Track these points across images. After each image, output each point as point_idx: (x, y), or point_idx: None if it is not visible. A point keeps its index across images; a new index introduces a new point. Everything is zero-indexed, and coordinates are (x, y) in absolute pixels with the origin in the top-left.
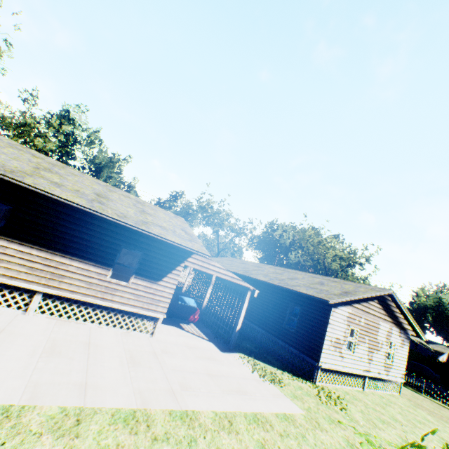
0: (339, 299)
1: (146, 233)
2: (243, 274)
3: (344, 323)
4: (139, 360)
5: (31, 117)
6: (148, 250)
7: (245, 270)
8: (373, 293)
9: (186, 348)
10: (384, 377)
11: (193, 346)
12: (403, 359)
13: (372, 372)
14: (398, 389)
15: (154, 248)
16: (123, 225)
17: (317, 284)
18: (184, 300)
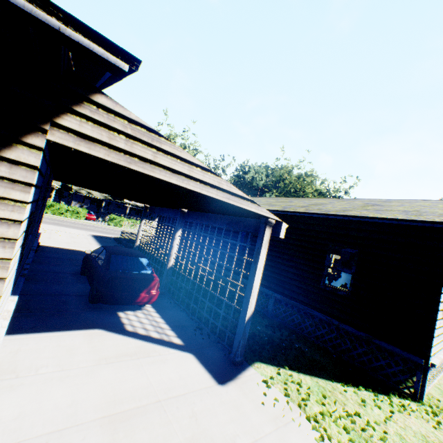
0: None
1: None
2: None
3: None
4: None
5: None
6: None
7: None
8: None
9: (103, 437)
10: None
11: (135, 407)
12: None
13: None
14: None
15: None
16: None
17: (373, 206)
18: (124, 264)
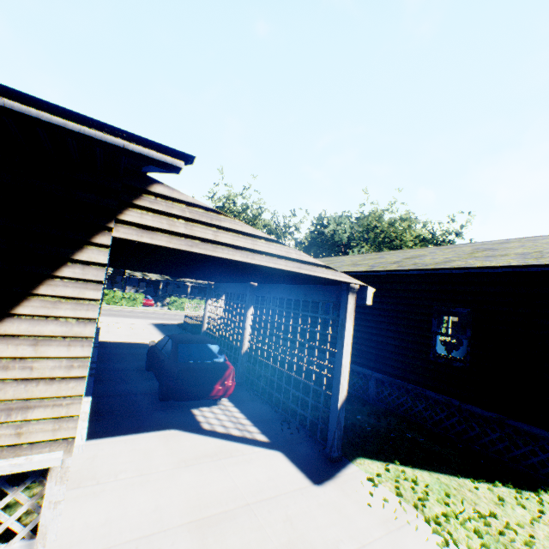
0: None
1: None
2: None
3: None
4: None
5: None
6: None
7: None
8: None
9: (192, 542)
10: None
11: (222, 511)
12: None
13: None
14: None
15: None
16: None
17: (484, 251)
18: (193, 353)
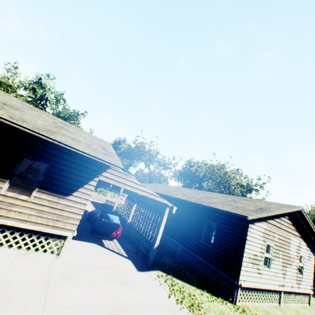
0: (257, 215)
1: (45, 139)
2: (165, 194)
3: (261, 239)
4: (13, 298)
5: (5, 76)
6: (56, 161)
7: (166, 191)
8: (286, 209)
9: (97, 269)
10: (296, 290)
11: (107, 267)
12: (310, 271)
13: (287, 286)
14: (308, 300)
15: (63, 160)
16: (26, 133)
17: (231, 202)
18: (108, 217)
